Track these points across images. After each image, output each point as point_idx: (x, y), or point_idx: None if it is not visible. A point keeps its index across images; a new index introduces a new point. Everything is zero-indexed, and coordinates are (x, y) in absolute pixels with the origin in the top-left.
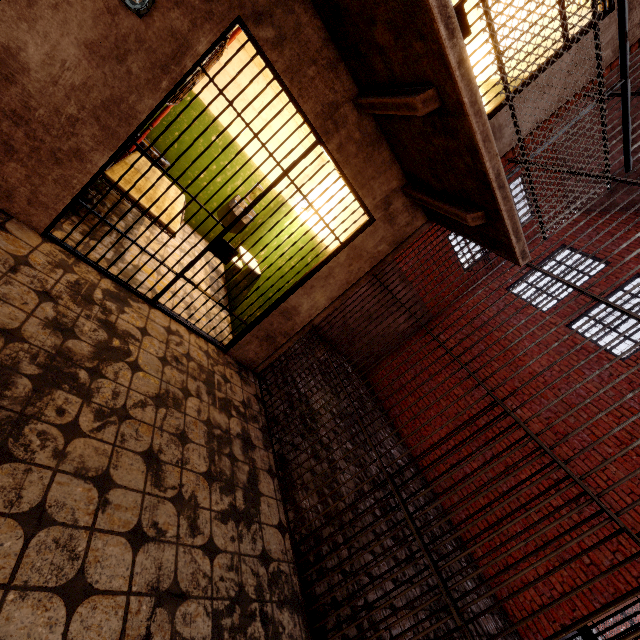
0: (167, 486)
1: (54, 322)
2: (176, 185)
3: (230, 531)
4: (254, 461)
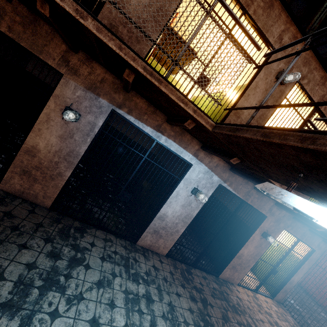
0: None
1: (268, 322)
2: None
3: None
4: None
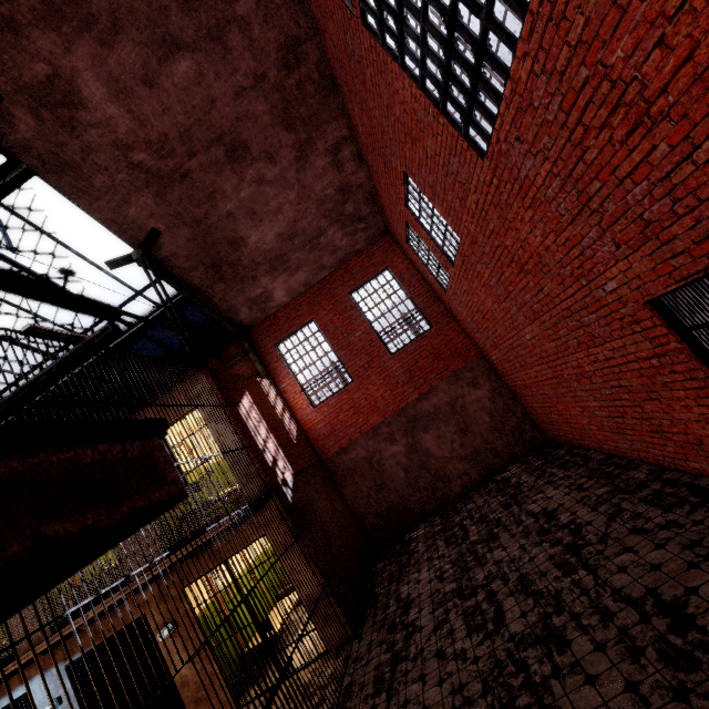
0: None
1: None
2: None
3: None
4: None
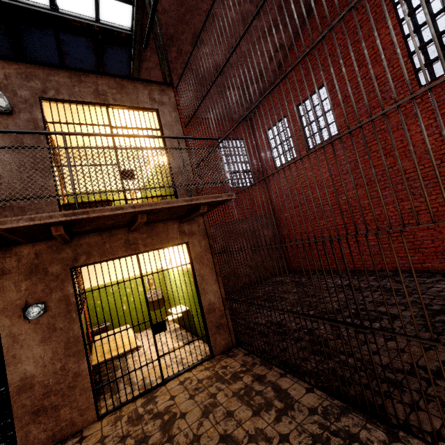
0: (241, 440)
1: (136, 443)
2: (121, 324)
3: (286, 421)
4: (270, 381)
